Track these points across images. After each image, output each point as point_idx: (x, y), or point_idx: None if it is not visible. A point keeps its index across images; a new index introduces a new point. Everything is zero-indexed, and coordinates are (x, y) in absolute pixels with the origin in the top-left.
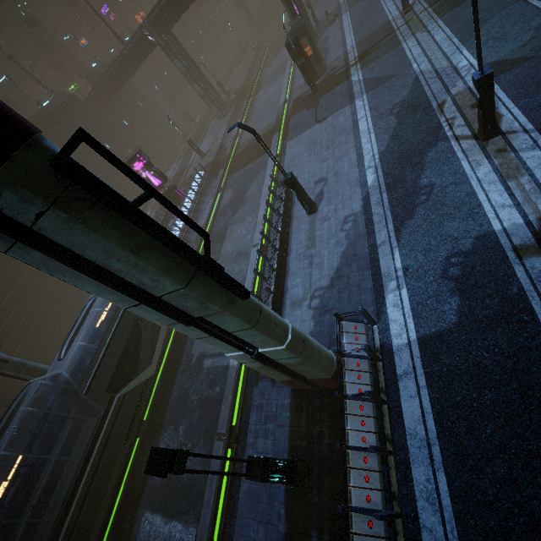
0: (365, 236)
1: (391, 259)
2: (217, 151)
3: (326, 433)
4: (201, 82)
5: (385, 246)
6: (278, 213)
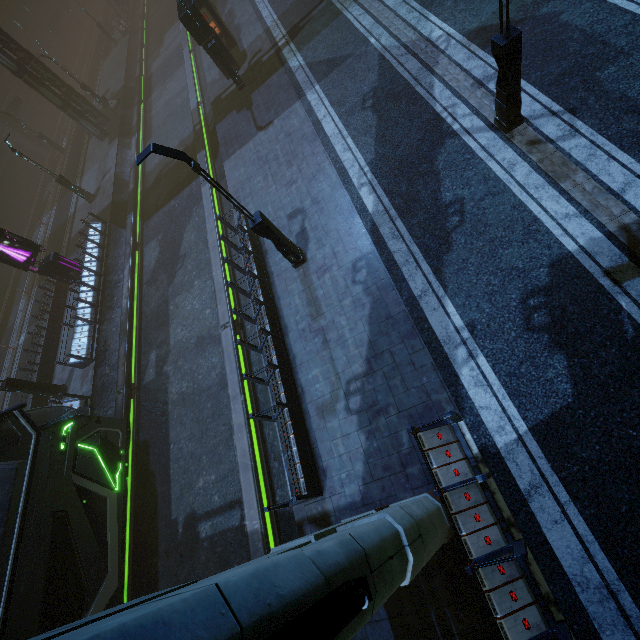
0: (393, 286)
1: (445, 314)
2: (113, 188)
3: (451, 615)
4: (52, 84)
5: (428, 297)
6: (251, 275)
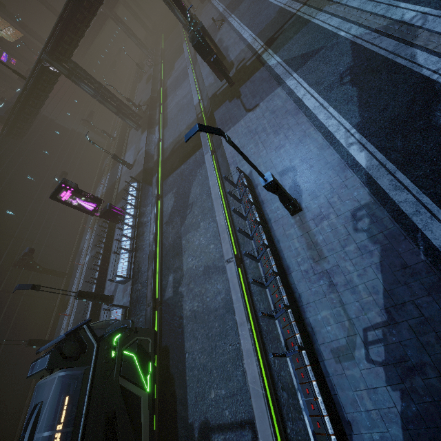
0: (405, 235)
1: None
2: (144, 160)
3: None
4: (112, 100)
5: None
6: (256, 222)
